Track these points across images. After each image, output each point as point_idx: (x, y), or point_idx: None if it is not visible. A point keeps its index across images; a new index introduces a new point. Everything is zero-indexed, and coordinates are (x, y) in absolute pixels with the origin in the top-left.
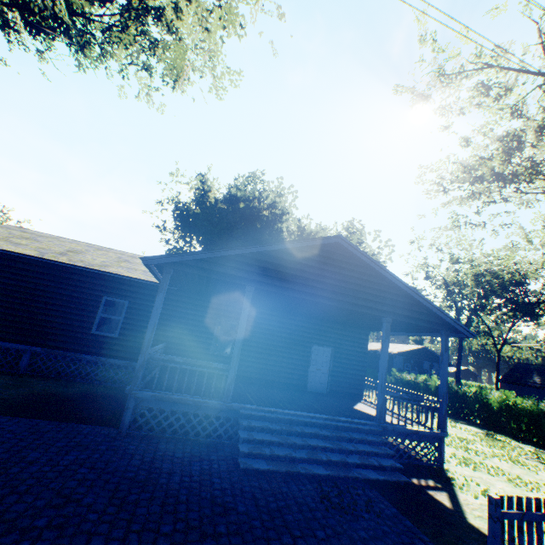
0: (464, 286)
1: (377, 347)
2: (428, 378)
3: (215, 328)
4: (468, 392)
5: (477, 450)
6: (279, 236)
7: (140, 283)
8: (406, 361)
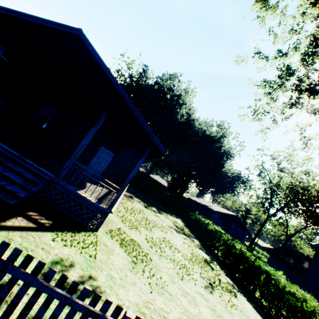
0: (279, 187)
1: (210, 205)
2: (210, 223)
3: (41, 108)
4: (224, 238)
5: (165, 252)
6: (175, 116)
7: (6, 62)
8: (221, 218)
